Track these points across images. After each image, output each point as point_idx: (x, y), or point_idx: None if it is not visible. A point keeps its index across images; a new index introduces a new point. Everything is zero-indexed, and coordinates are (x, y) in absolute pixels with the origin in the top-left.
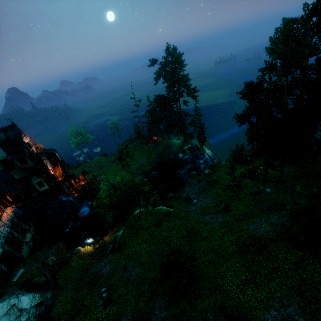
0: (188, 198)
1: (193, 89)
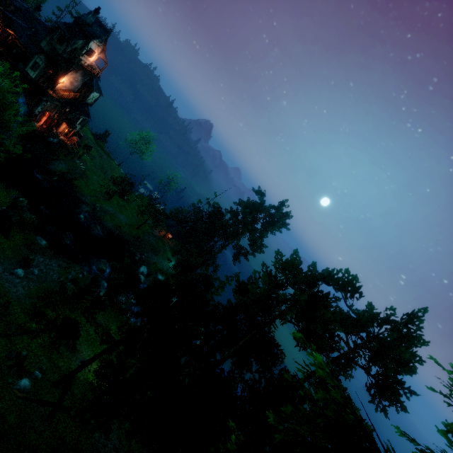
0: (30, 263)
1: (247, 251)
